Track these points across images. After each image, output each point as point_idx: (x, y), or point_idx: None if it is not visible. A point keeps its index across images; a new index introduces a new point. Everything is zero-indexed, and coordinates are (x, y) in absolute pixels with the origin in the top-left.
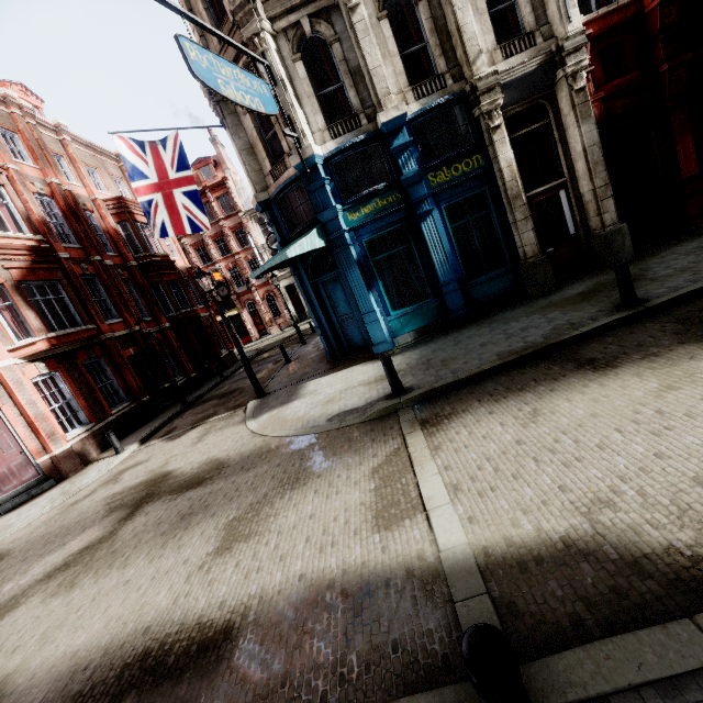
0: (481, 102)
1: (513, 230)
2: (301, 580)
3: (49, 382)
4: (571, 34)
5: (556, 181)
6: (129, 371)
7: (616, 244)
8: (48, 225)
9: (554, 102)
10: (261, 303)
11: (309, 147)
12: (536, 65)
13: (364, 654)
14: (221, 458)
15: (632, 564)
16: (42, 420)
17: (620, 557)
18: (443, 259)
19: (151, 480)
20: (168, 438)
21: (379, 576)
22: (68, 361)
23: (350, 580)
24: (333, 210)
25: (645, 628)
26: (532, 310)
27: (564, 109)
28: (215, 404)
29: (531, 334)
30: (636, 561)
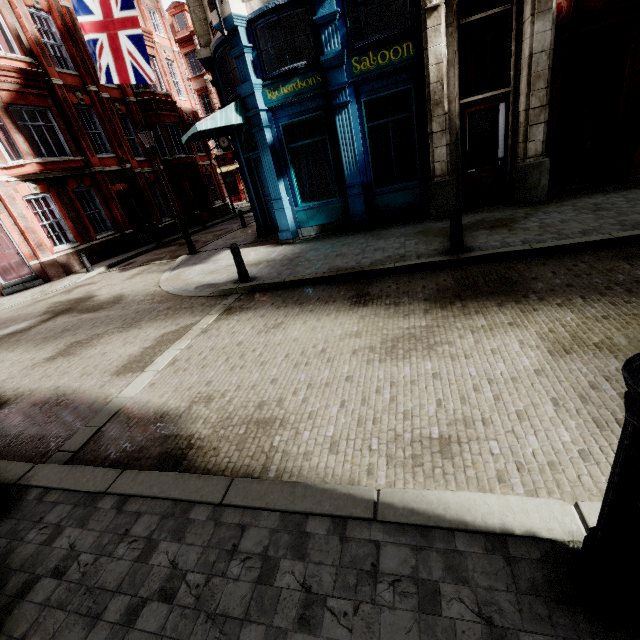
0: None
1: (429, 141)
2: (55, 389)
3: (41, 202)
4: None
5: (497, 90)
6: (115, 205)
7: (531, 180)
8: (42, 46)
9: None
10: None
11: (227, 4)
12: None
13: (29, 436)
14: (124, 296)
15: (167, 437)
16: (31, 232)
17: (168, 432)
18: (352, 160)
19: (81, 299)
20: (122, 269)
21: (81, 400)
22: (59, 187)
23: (70, 398)
24: (250, 84)
25: (103, 468)
26: (409, 232)
27: None
28: (171, 250)
29: (371, 256)
30: (170, 437)
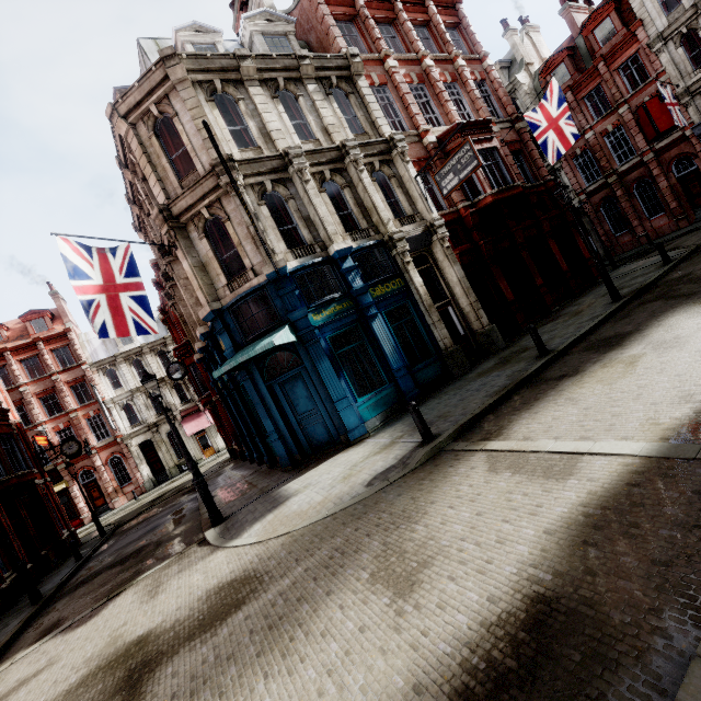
0: (397, 246)
1: (433, 329)
2: (552, 532)
3: None
4: (436, 218)
5: (445, 300)
6: None
7: (494, 337)
8: None
9: (431, 254)
10: (104, 469)
11: (282, 260)
12: (421, 231)
13: (688, 510)
14: (238, 577)
15: None
16: None
17: None
18: (392, 350)
19: (110, 661)
20: (65, 630)
21: (616, 487)
22: None
23: (598, 503)
24: (303, 310)
25: None
26: (471, 379)
27: (440, 257)
28: (122, 569)
29: (495, 383)
30: None
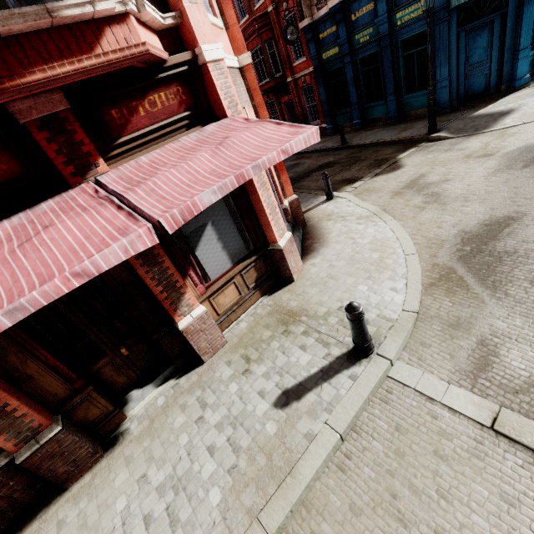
0: None
1: None
2: None
3: None
4: None
5: None
6: None
7: None
8: None
9: None
10: None
11: None
12: None
13: None
14: None
15: None
16: None
17: None
18: None
19: (519, 153)
20: (379, 174)
21: None
22: None
23: None
24: None
25: None
26: None
27: None
28: (345, 165)
29: None
30: None
